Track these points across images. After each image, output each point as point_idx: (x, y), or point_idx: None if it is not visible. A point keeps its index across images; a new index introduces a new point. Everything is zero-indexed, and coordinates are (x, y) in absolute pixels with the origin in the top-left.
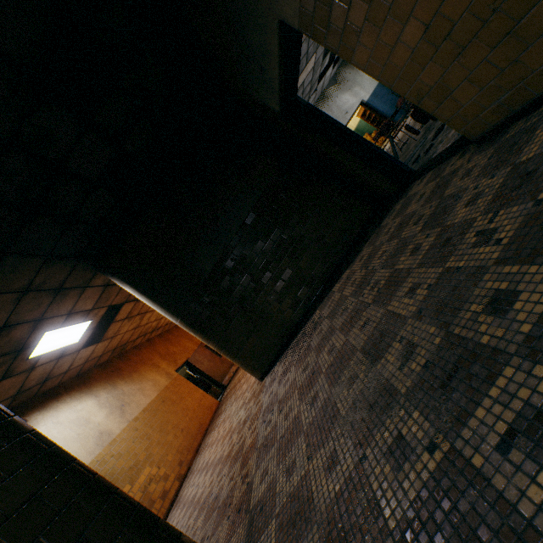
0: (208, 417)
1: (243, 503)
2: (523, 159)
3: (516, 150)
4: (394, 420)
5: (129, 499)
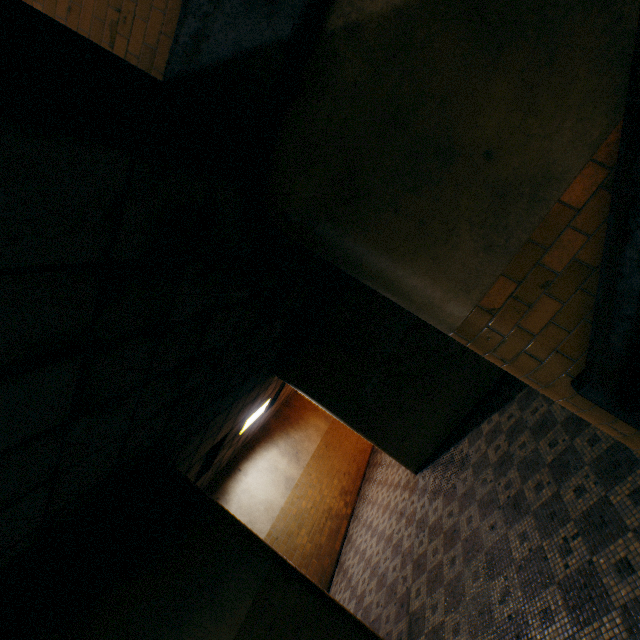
0: (364, 460)
1: (404, 602)
2: (610, 498)
3: (615, 476)
4: (487, 636)
5: (351, 616)
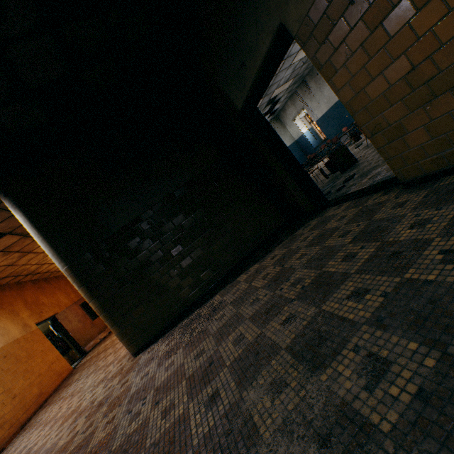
0: (53, 384)
1: None
2: None
3: None
4: None
5: None
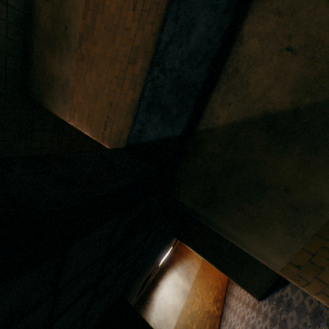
0: (226, 278)
1: None
2: None
3: None
4: None
5: None
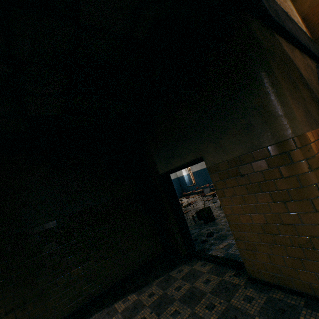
0: None
1: None
2: None
3: (288, 318)
4: None
5: None
